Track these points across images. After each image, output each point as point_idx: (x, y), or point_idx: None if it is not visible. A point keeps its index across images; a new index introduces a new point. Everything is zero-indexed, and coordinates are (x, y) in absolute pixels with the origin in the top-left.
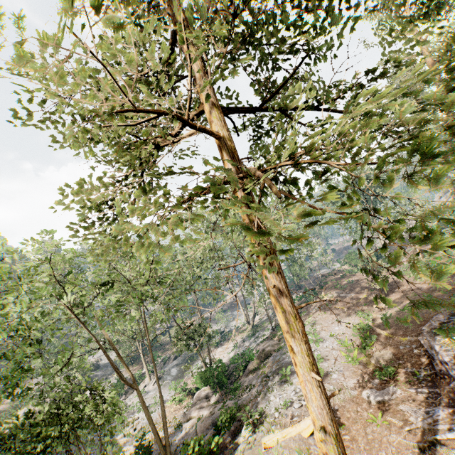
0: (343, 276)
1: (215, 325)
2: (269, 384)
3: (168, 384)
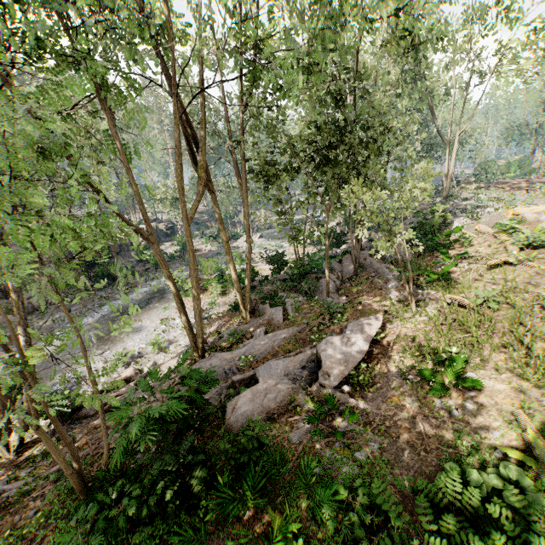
0: (477, 181)
1: (299, 216)
2: (457, 212)
3: (275, 240)
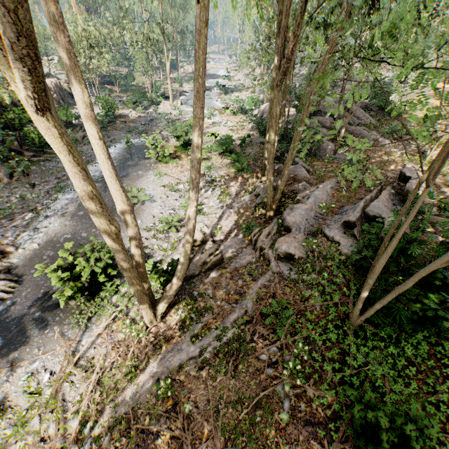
0: None
1: None
2: None
3: None
